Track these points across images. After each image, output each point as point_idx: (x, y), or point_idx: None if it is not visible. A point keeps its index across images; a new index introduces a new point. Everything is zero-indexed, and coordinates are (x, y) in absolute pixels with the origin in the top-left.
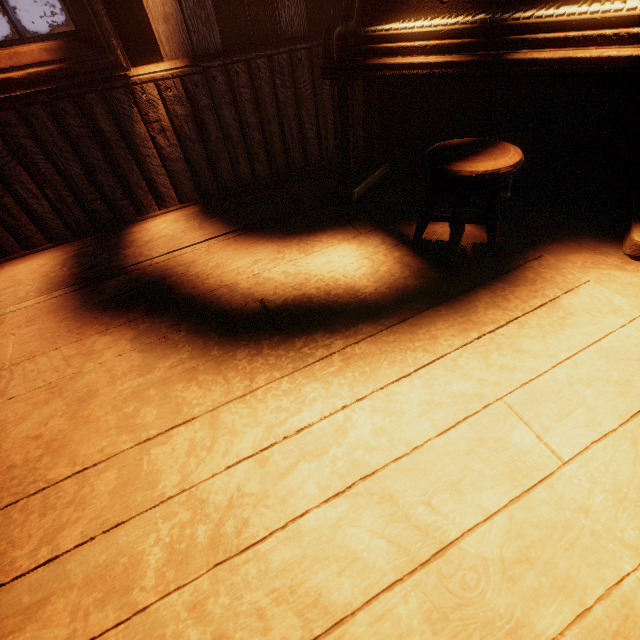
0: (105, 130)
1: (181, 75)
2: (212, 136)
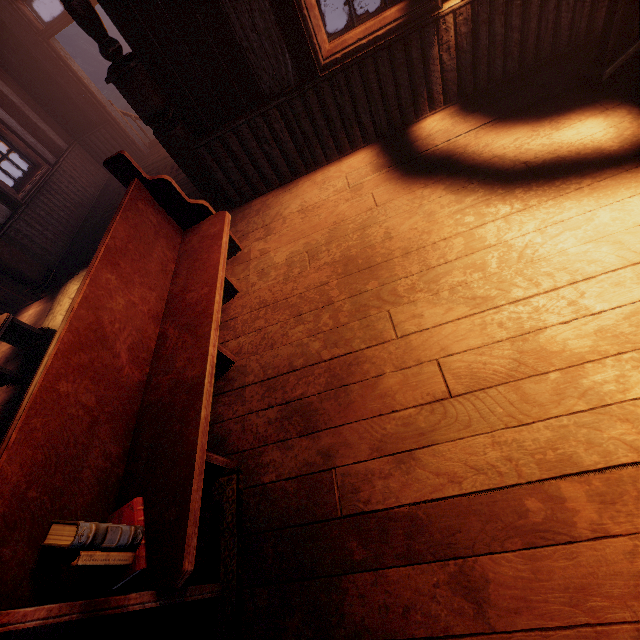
0: (413, 58)
1: (472, 1)
2: (480, 45)
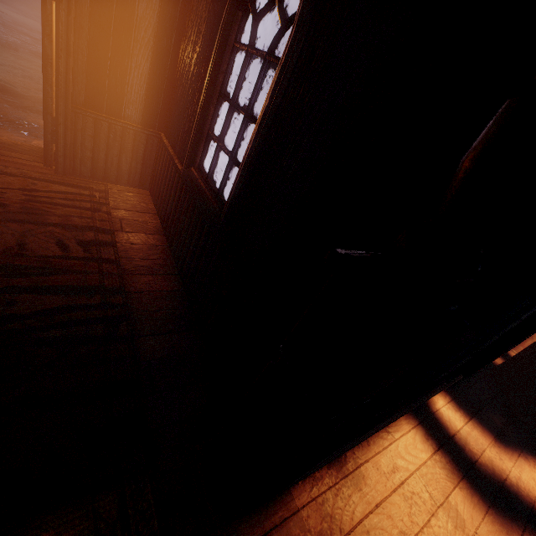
0: None
1: None
2: None
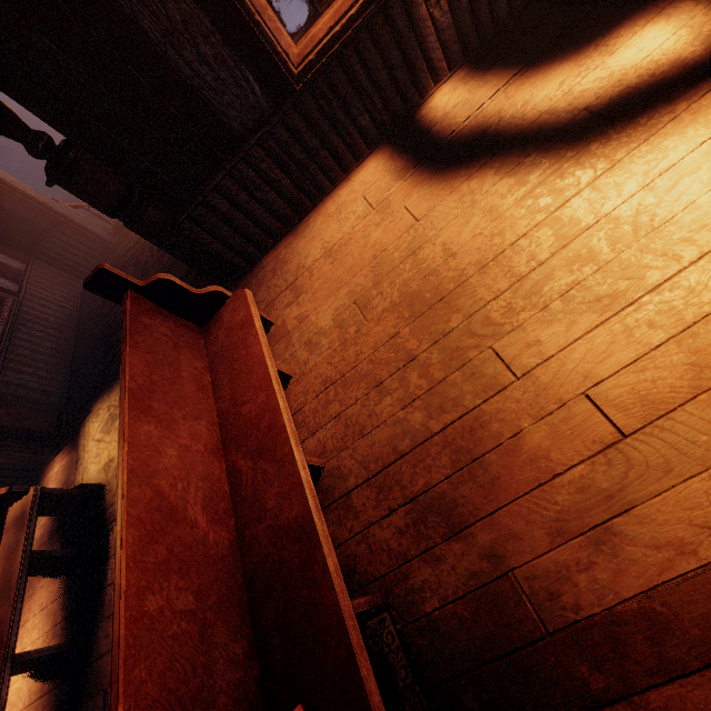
0: (400, 28)
1: None
2: None
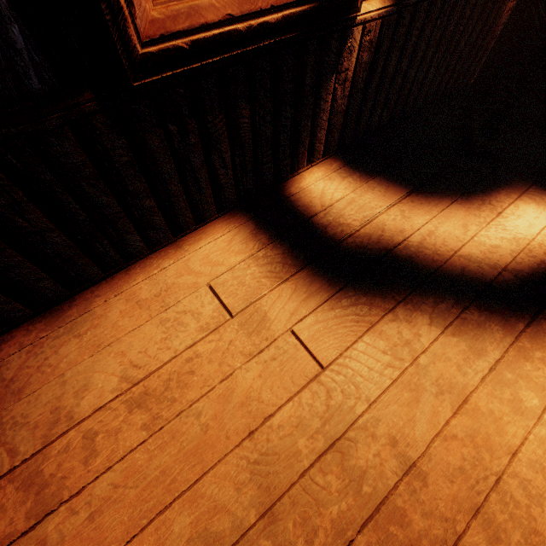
0: (305, 84)
1: (384, 15)
2: (372, 84)
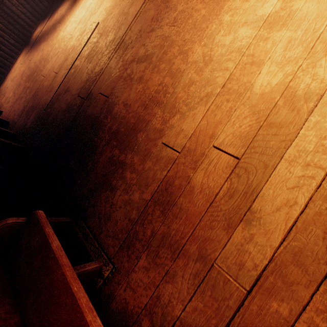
0: (9, 13)
1: None
2: (28, 1)
